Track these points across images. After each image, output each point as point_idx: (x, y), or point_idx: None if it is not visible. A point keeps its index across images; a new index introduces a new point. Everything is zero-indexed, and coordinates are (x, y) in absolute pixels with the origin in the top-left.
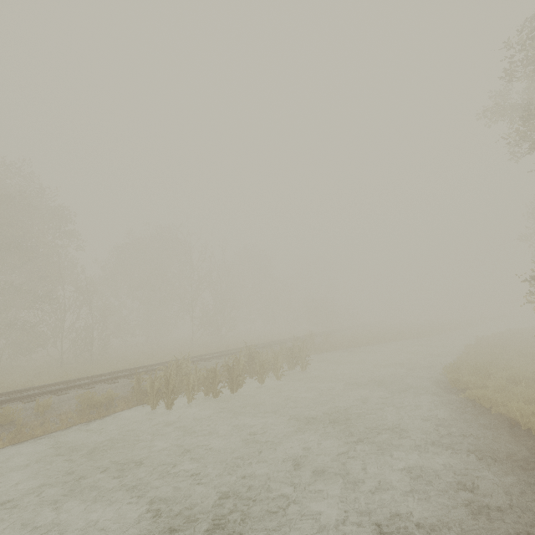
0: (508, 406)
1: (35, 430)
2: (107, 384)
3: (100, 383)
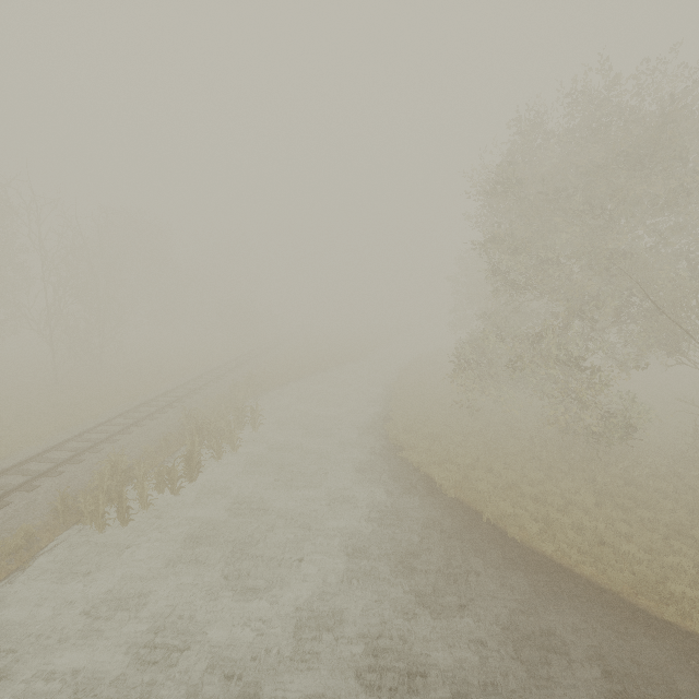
0: (432, 473)
1: None
2: None
3: None
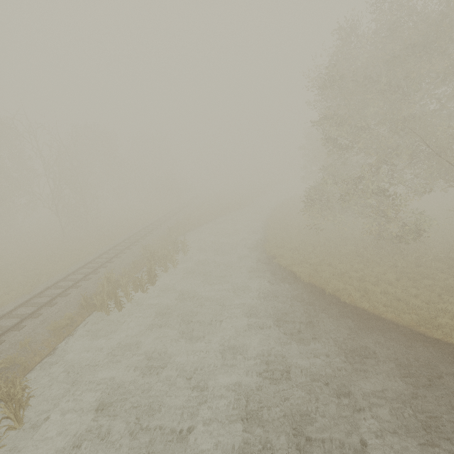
0: (294, 269)
1: (34, 360)
2: (50, 308)
3: (42, 308)
